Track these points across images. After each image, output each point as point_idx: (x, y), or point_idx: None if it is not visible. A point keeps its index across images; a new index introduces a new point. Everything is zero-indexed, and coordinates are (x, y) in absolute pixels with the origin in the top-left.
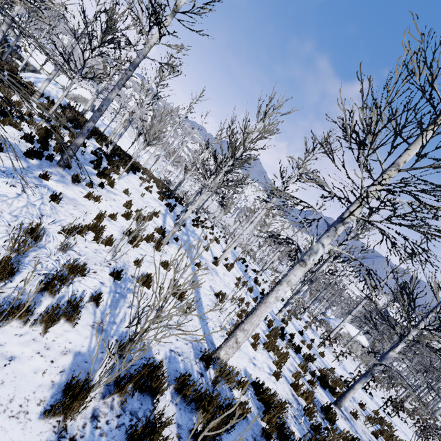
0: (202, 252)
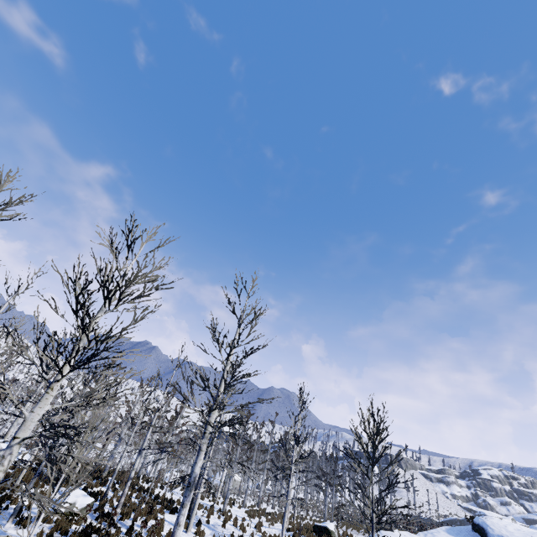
0: (208, 503)
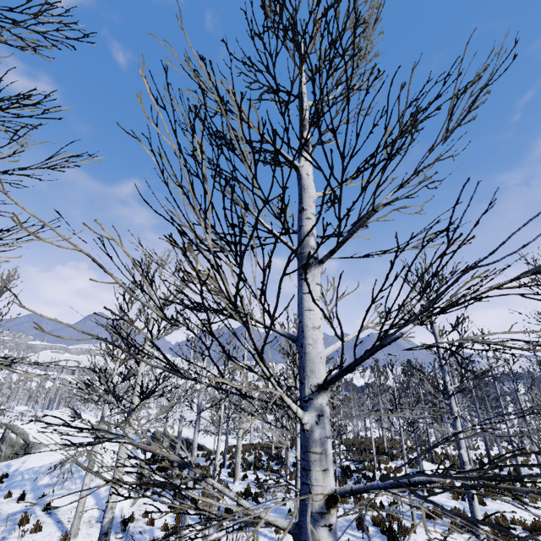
0: None
